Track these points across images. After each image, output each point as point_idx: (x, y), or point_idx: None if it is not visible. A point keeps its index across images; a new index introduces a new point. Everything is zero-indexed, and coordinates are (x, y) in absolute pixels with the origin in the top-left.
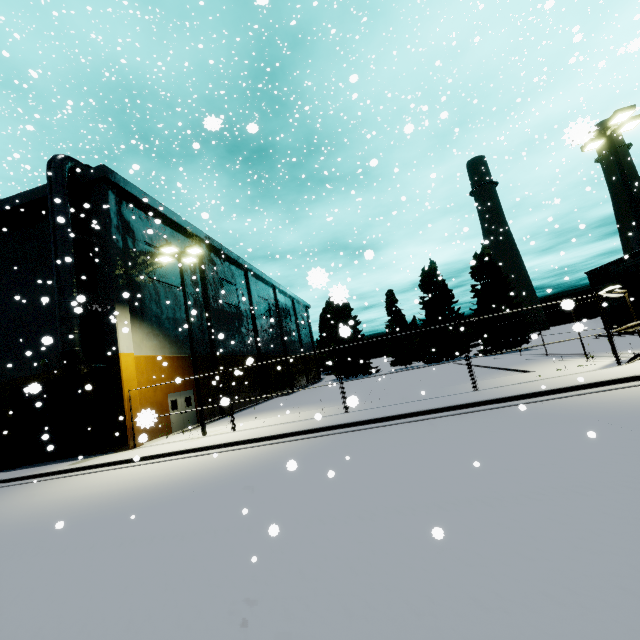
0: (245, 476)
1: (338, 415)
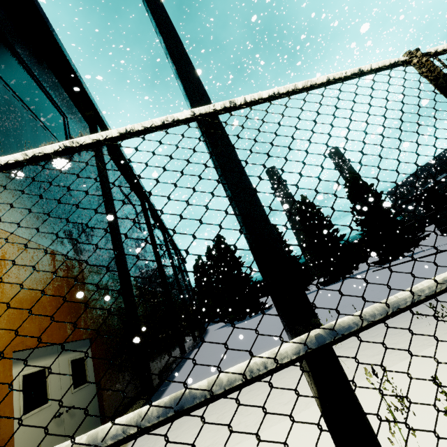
0: None
1: None
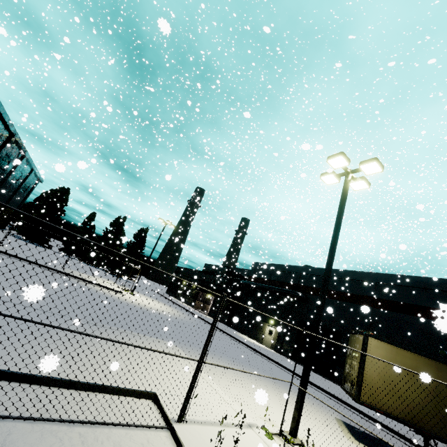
0: None
1: None
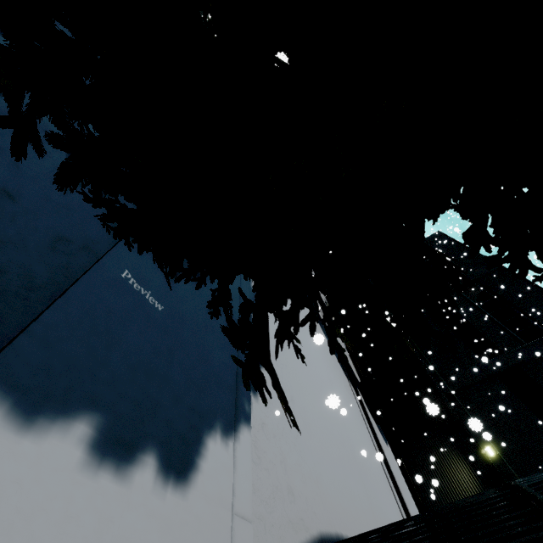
0: None
1: None
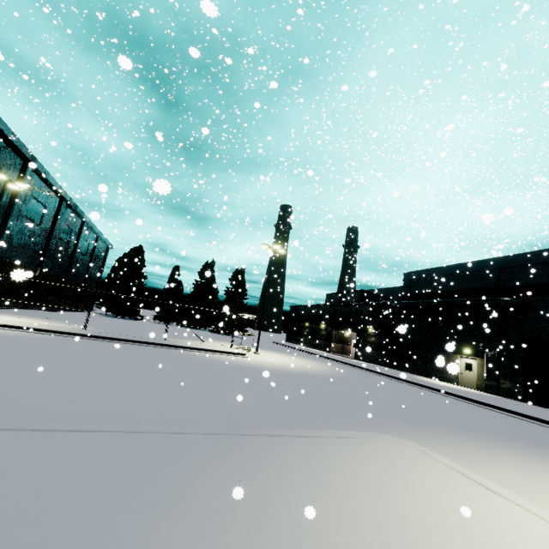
0: None
1: (77, 330)
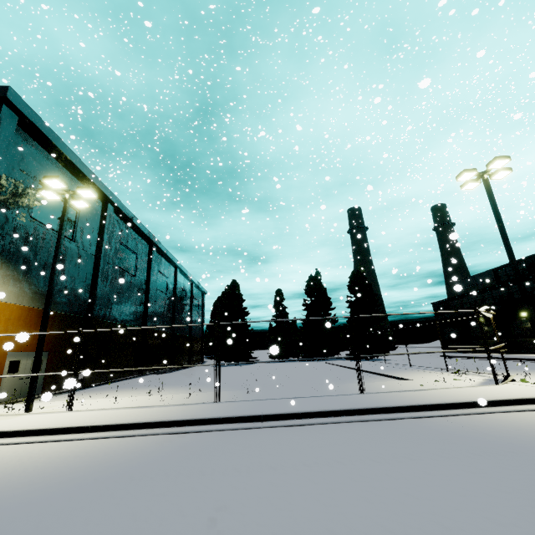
0: (7, 509)
1: (206, 404)
